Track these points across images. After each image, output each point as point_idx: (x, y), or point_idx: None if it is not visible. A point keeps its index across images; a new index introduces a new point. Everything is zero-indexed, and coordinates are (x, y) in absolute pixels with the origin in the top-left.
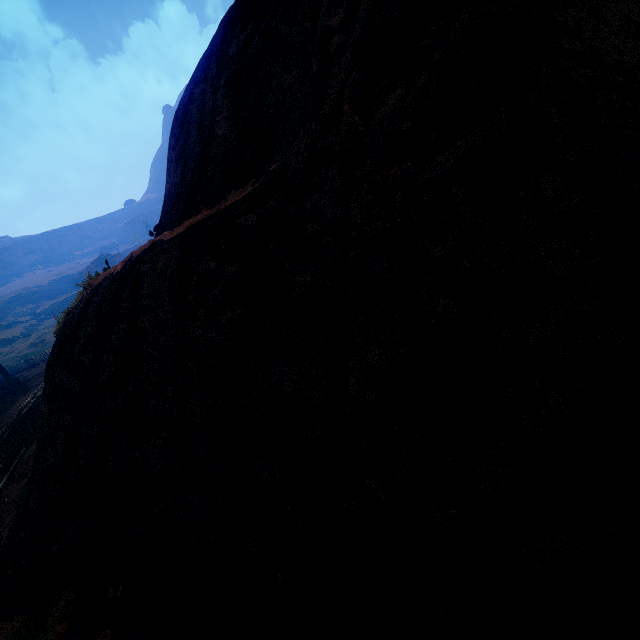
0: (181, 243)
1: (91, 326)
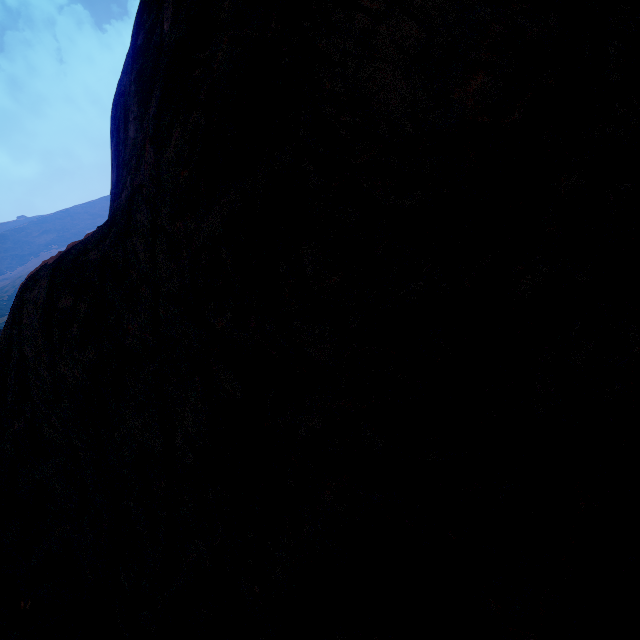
0: (49, 273)
1: (1, 345)
